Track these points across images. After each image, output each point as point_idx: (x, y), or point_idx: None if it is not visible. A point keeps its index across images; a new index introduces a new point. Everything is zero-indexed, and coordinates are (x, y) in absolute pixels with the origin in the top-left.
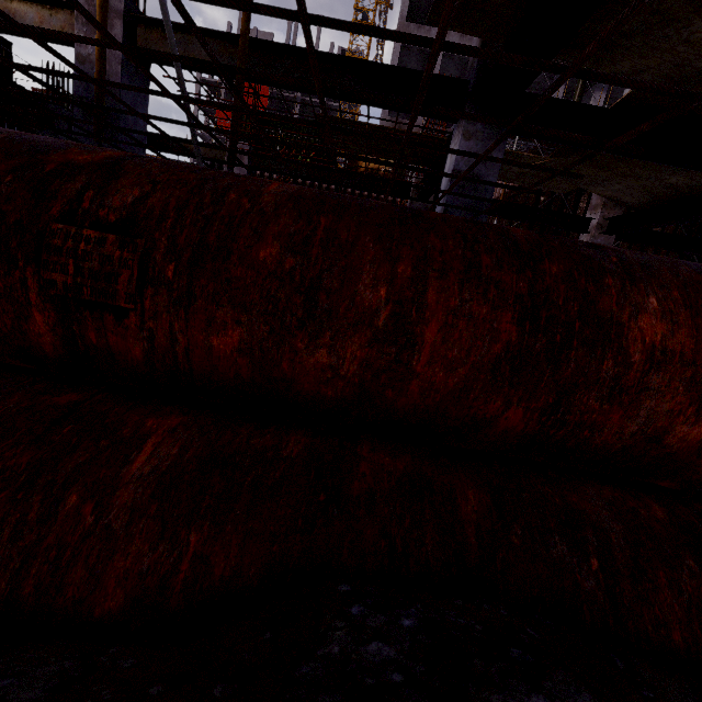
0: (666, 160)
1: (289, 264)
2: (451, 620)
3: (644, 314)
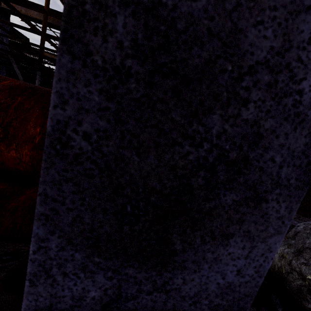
0: None
1: None
2: (1, 249)
3: None
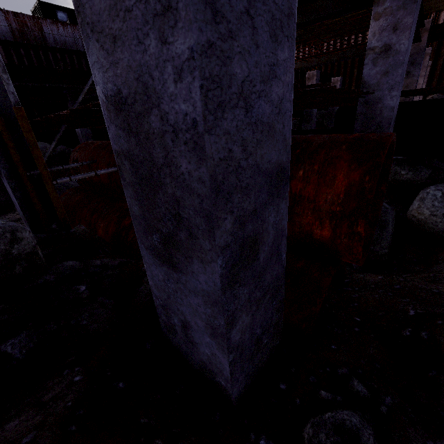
0: None
1: None
2: None
3: (294, 179)
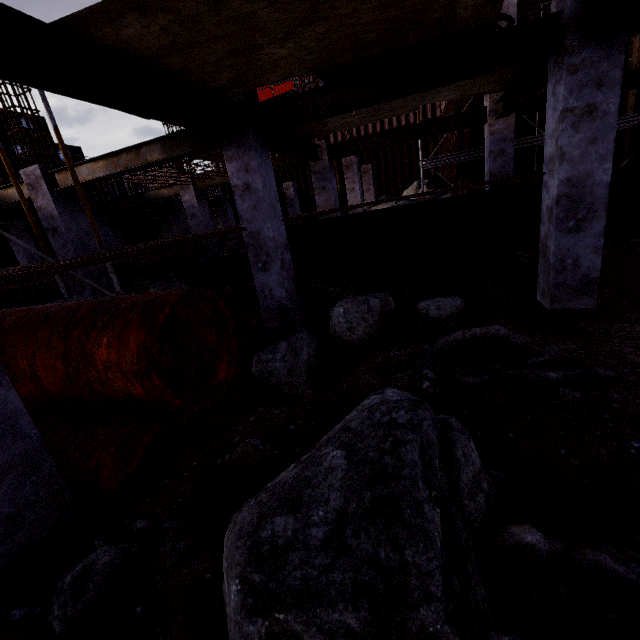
0: (392, 98)
1: (1, 360)
2: None
3: (101, 347)
